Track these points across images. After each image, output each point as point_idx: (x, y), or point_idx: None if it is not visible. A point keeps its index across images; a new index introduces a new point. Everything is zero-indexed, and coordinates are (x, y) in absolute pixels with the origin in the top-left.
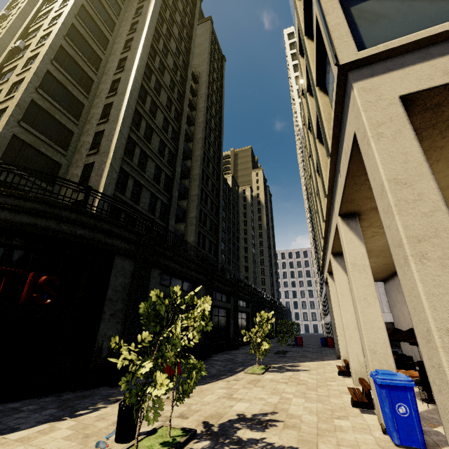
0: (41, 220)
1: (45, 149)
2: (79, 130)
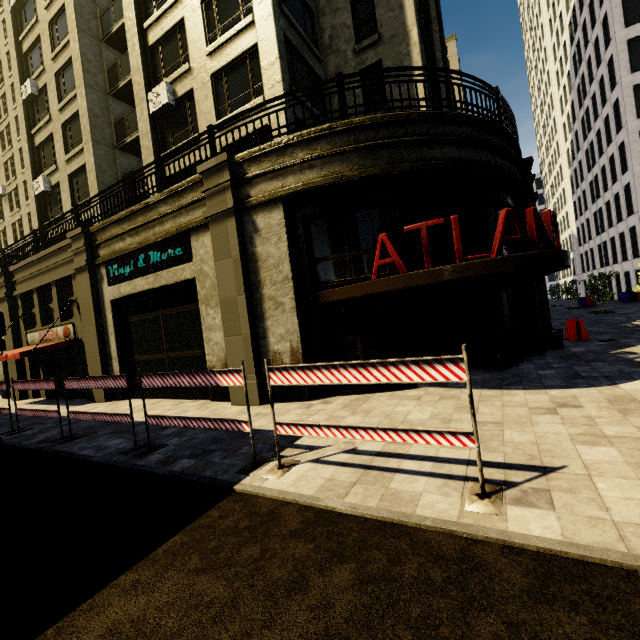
0: (481, 154)
1: (306, 54)
2: (315, 6)
